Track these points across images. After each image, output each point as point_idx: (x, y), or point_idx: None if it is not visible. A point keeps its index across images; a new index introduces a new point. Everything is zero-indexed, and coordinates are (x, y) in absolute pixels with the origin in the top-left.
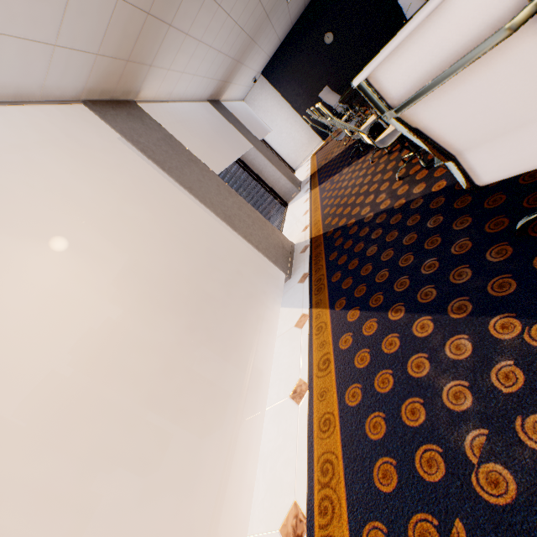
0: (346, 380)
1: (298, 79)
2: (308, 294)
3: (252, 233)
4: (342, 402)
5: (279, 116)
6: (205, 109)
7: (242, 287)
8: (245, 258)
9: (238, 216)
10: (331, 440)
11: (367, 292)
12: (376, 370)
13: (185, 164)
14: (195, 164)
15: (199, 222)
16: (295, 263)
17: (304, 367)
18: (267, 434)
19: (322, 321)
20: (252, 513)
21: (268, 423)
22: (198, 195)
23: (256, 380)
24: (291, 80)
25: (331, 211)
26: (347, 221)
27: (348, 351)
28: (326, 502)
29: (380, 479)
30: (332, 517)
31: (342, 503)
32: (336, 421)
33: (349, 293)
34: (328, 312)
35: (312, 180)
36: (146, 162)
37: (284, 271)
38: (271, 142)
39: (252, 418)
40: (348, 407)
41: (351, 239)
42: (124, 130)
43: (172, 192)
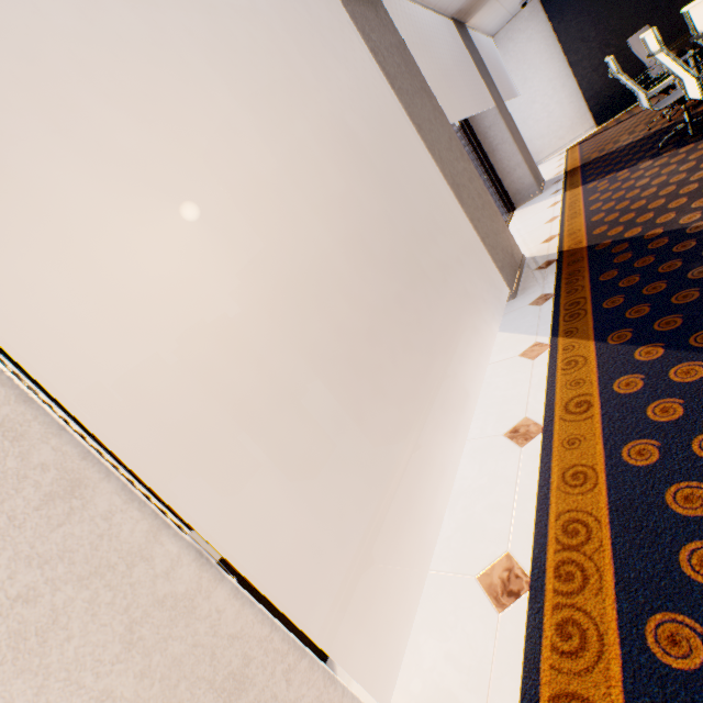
0: (624, 432)
1: (595, 11)
2: (549, 320)
3: (479, 219)
4: (615, 457)
5: (540, 72)
6: (443, 32)
7: (441, 292)
8: (459, 252)
9: (467, 190)
10: (585, 499)
11: (686, 326)
12: (697, 429)
13: (417, 93)
14: (427, 97)
15: (414, 182)
16: (526, 280)
17: (536, 406)
18: (459, 469)
19: (578, 355)
20: (430, 548)
21: (463, 458)
22: (426, 140)
23: (442, 408)
24: (583, 12)
25: (607, 218)
26: (645, 232)
27: (633, 397)
28: (571, 567)
29: (694, 566)
30: (582, 587)
31: (605, 576)
32: (600, 478)
33: (641, 324)
34: (592, 345)
35: (568, 179)
36: (372, 70)
37: (509, 286)
38: (512, 114)
39: (434, 448)
40: (627, 465)
41: (651, 255)
42: (355, 14)
43: (393, 127)
